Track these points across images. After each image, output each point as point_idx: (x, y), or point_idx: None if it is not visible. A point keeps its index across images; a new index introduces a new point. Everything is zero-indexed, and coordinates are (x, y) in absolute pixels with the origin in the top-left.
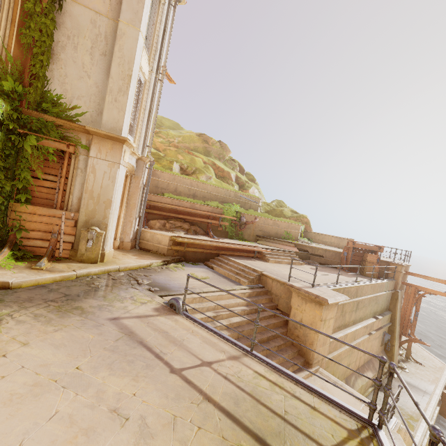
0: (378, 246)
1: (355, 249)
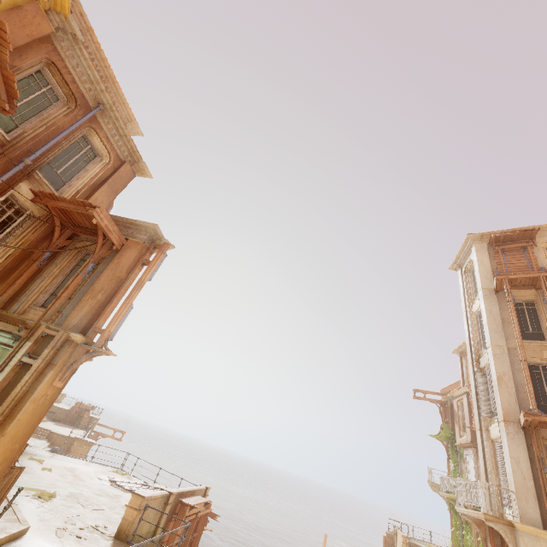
0: (93, 406)
1: (79, 408)
